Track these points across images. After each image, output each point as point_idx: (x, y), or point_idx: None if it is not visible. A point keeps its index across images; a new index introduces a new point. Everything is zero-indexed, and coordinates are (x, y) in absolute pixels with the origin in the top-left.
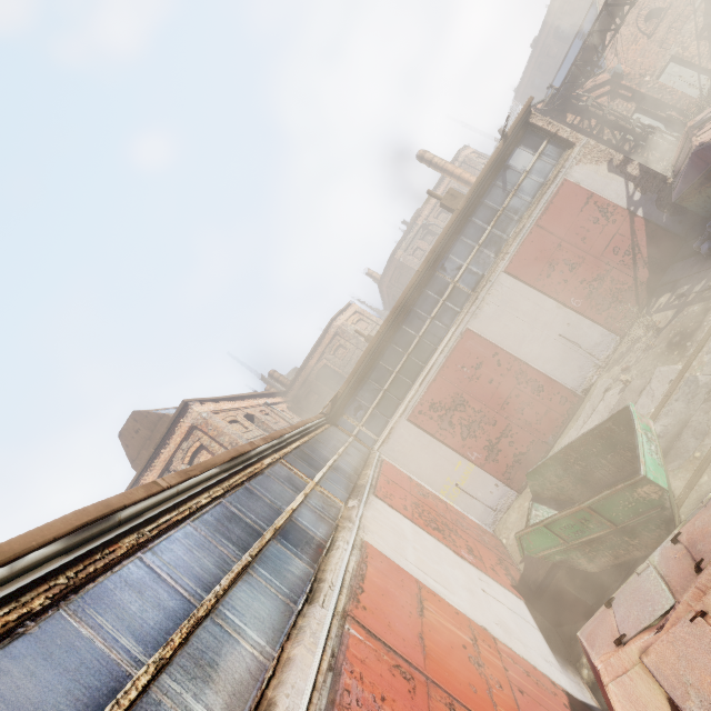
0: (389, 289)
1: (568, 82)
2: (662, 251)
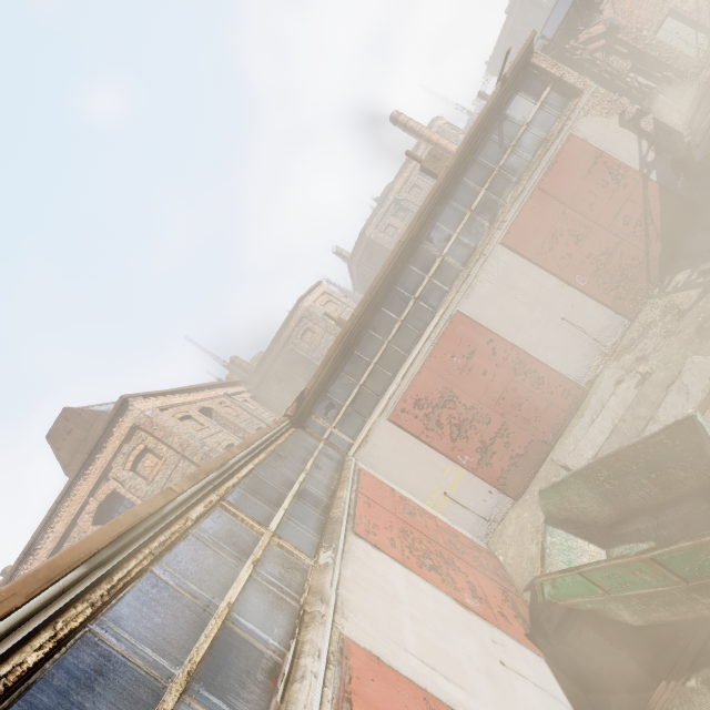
0: (359, 268)
1: (564, 29)
2: (677, 222)
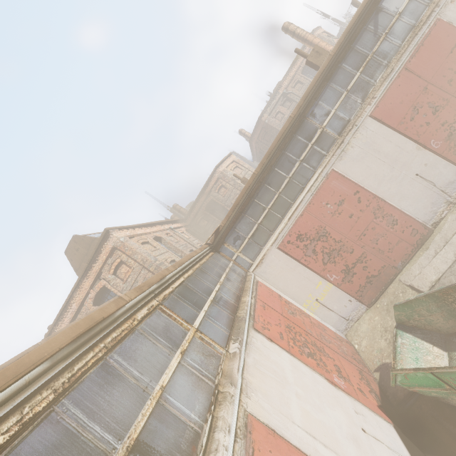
0: (257, 144)
1: None
2: None
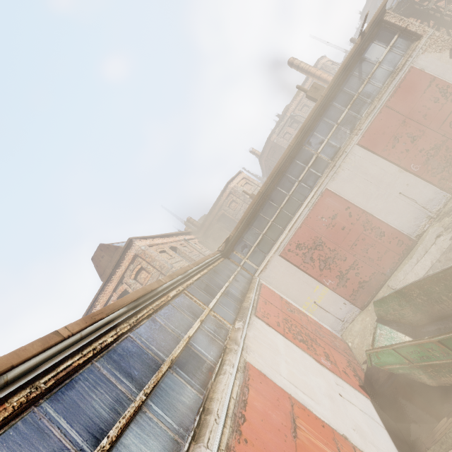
0: (266, 162)
1: None
2: None
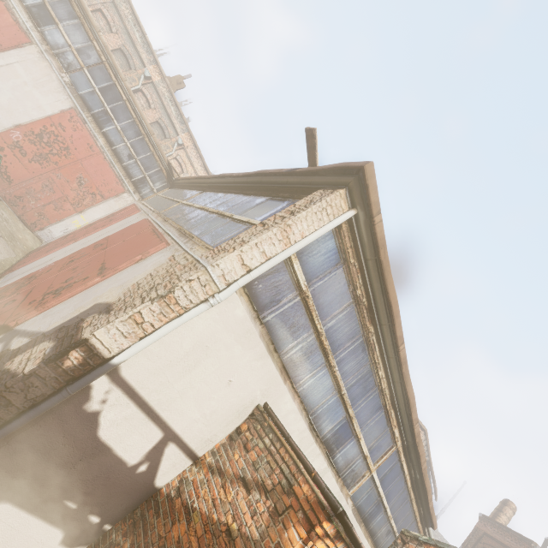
0: (473, 530)
1: None
2: None
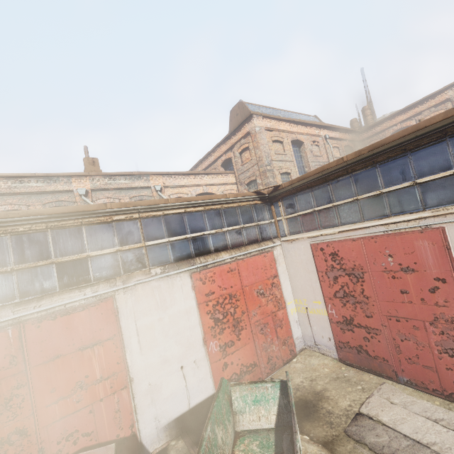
0: None
1: None
2: None
